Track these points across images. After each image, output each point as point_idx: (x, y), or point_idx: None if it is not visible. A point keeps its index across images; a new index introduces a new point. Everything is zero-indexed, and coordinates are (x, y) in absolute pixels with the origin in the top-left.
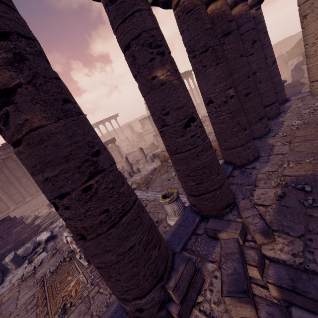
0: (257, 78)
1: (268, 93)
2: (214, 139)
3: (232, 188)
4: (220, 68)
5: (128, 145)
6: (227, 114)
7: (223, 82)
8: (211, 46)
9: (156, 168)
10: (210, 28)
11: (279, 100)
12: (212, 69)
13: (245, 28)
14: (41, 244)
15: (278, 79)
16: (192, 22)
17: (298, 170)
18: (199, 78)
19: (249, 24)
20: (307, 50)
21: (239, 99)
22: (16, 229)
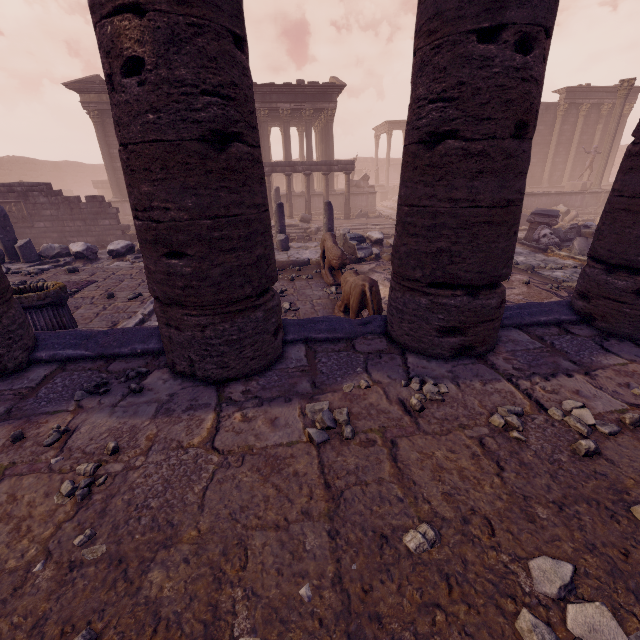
0: None
1: None
2: None
3: (23, 382)
4: None
5: None
6: (121, 145)
7: None
8: None
9: (311, 263)
10: None
11: None
12: None
13: None
14: (73, 256)
15: None
16: None
17: (6, 521)
18: None
19: None
20: None
21: (407, 144)
22: (104, 222)
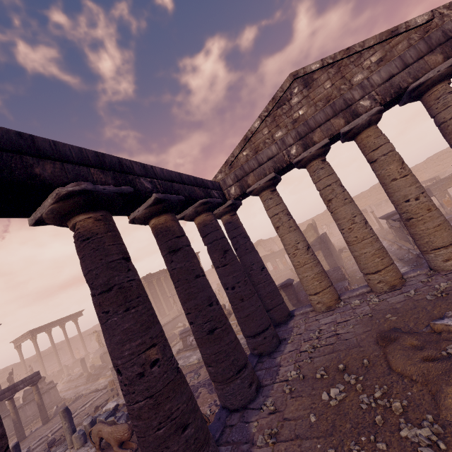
0: (237, 294)
1: (255, 314)
2: (205, 380)
3: None
4: (133, 315)
5: (83, 374)
6: (145, 399)
7: (137, 338)
8: (117, 284)
9: None
10: (120, 258)
11: (281, 315)
12: (117, 317)
13: (212, 236)
14: None
15: (272, 288)
16: (89, 252)
17: None
18: (102, 328)
19: (216, 233)
20: (291, 260)
21: (201, 337)
22: None
